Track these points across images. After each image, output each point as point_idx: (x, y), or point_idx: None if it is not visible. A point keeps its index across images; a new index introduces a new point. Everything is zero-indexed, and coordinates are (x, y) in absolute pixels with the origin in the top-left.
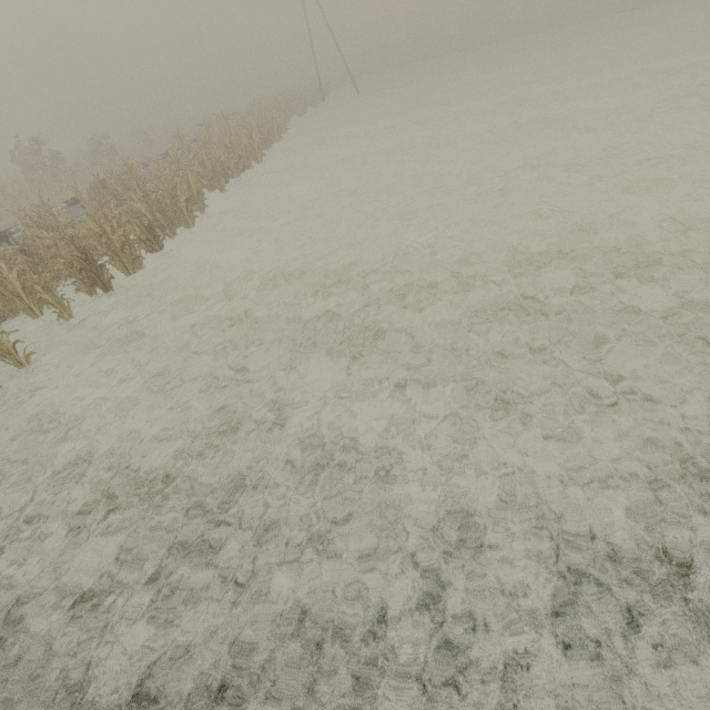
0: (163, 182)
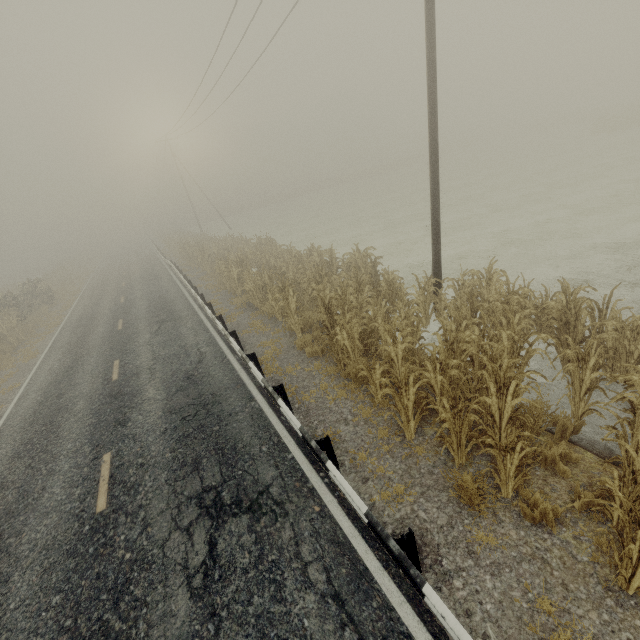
0: (269, 260)
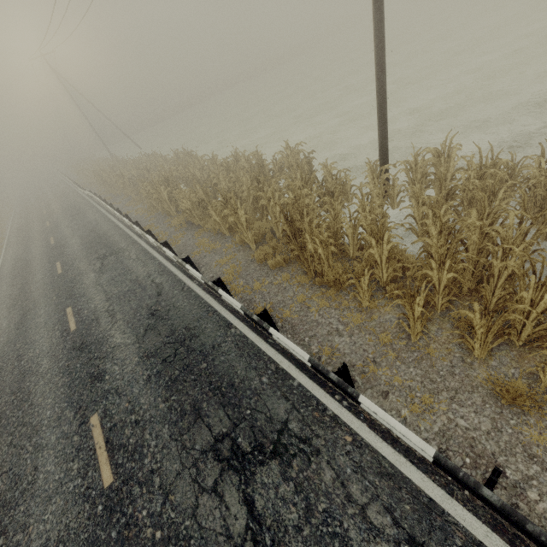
0: (195, 174)
